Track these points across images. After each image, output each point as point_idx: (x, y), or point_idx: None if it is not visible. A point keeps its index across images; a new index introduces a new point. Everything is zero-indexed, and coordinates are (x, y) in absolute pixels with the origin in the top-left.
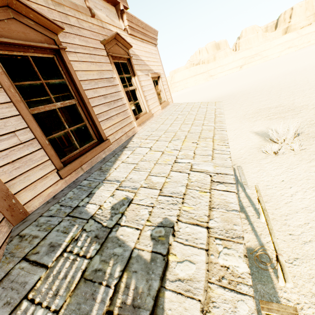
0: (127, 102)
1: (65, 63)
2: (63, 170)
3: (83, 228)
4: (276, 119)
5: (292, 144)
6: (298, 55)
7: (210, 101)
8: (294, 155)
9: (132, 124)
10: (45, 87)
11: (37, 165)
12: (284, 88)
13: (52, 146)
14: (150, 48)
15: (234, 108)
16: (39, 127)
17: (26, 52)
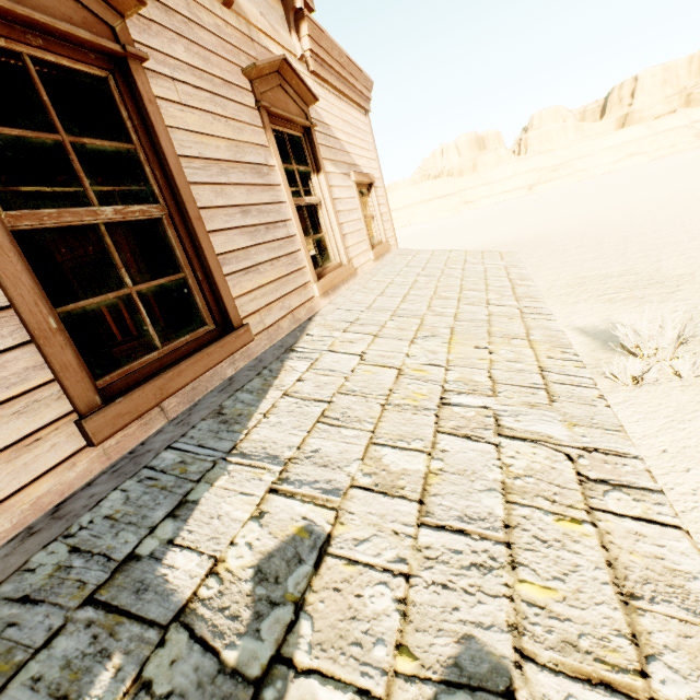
0: (300, 231)
1: (141, 100)
2: (98, 417)
3: (141, 673)
4: (625, 301)
5: (674, 361)
6: (652, 172)
7: None
8: (681, 387)
9: (308, 290)
10: (68, 155)
11: (6, 400)
12: (633, 237)
13: (75, 338)
14: (354, 116)
15: None
16: (31, 272)
17: (16, 42)
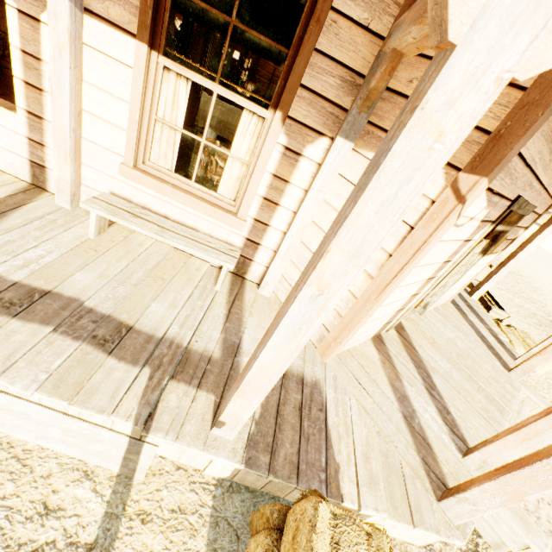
0: None
1: None
2: None
3: None
4: None
5: None
6: None
7: None
8: None
9: None
10: None
11: None
12: None
13: None
14: None
15: None
16: None
17: None
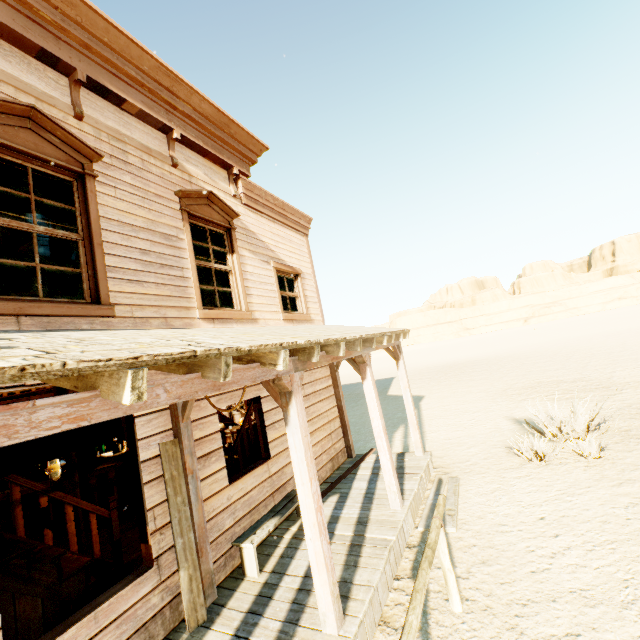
0: (194, 277)
1: (87, 191)
2: None
3: None
4: (567, 400)
5: (579, 442)
6: (639, 311)
7: (451, 365)
8: (585, 467)
9: (191, 312)
10: (31, 203)
11: None
12: (599, 354)
13: None
14: (289, 234)
15: (490, 378)
16: None
17: (28, 163)
